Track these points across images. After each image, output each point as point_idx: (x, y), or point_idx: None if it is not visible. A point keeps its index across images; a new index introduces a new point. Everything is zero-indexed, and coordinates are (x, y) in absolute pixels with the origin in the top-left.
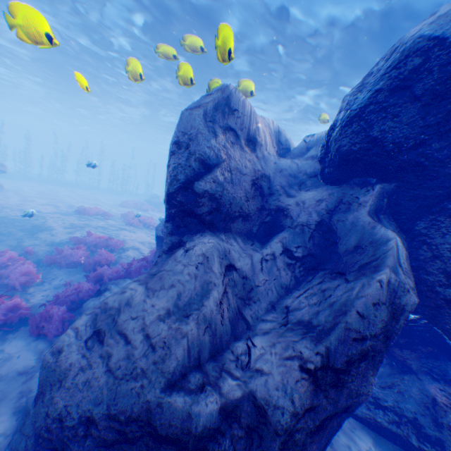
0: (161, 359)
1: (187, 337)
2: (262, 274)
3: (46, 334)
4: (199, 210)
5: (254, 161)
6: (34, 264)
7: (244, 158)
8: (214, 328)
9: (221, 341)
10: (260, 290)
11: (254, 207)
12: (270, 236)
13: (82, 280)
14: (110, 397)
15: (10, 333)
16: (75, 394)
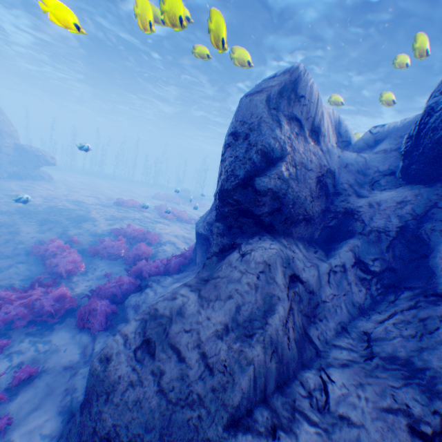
0: (221, 386)
1: (253, 364)
2: (330, 288)
3: (89, 328)
4: (258, 210)
5: (319, 155)
6: (79, 254)
7: (308, 152)
8: (281, 354)
9: (288, 369)
10: (328, 308)
11: (317, 208)
12: (332, 242)
13: (121, 273)
14: (163, 424)
15: (57, 323)
16: (124, 414)
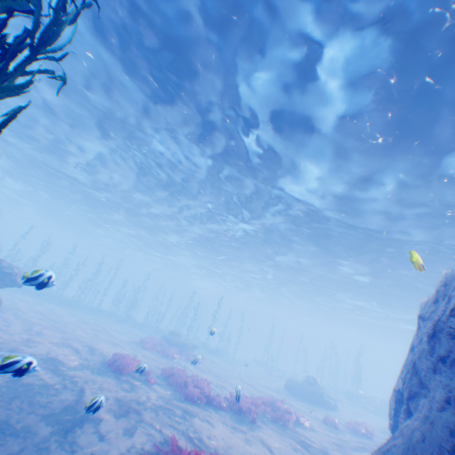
0: None
1: None
2: None
3: None
4: None
5: None
6: None
7: None
8: None
9: None
10: None
11: None
12: None
13: None
14: None
15: None
16: None
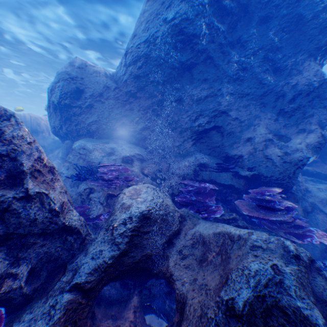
0: None
1: None
2: None
3: None
4: None
5: None
6: None
7: None
8: None
9: None
10: None
11: None
12: None
13: None
14: None
15: None
16: None
